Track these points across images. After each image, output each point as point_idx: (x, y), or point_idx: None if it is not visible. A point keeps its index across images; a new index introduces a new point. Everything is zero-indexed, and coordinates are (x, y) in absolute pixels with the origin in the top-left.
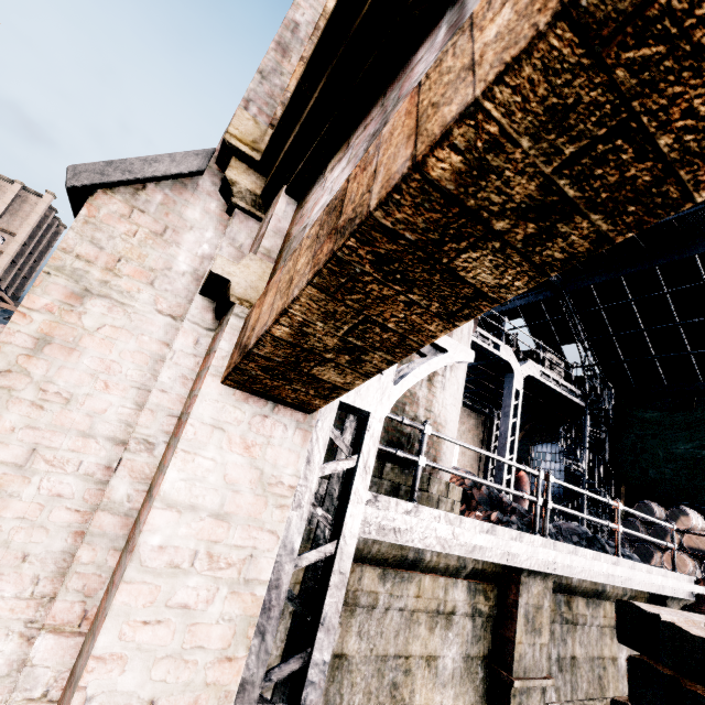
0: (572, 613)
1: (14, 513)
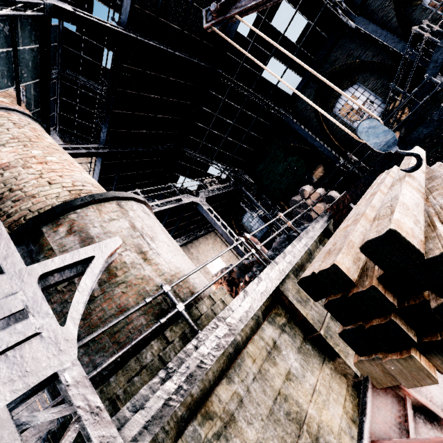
0: None
1: None
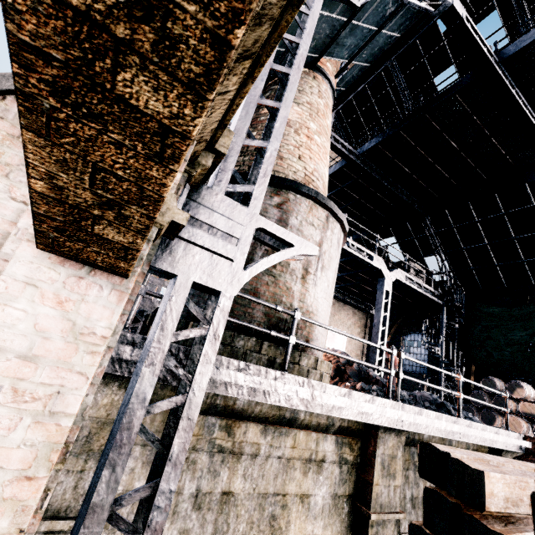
0: None
1: None
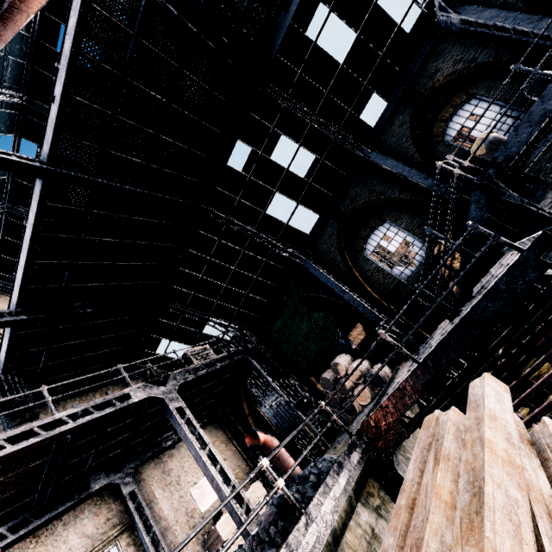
0: None
1: None
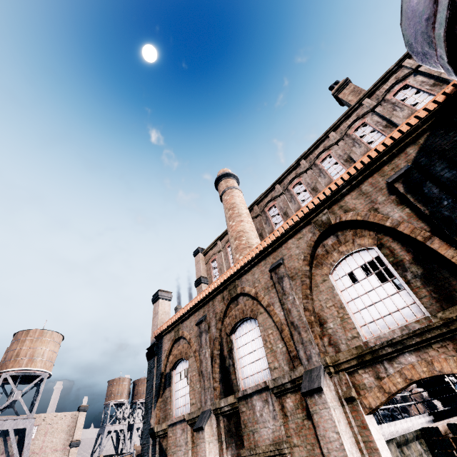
0: (405, 455)
1: (355, 456)
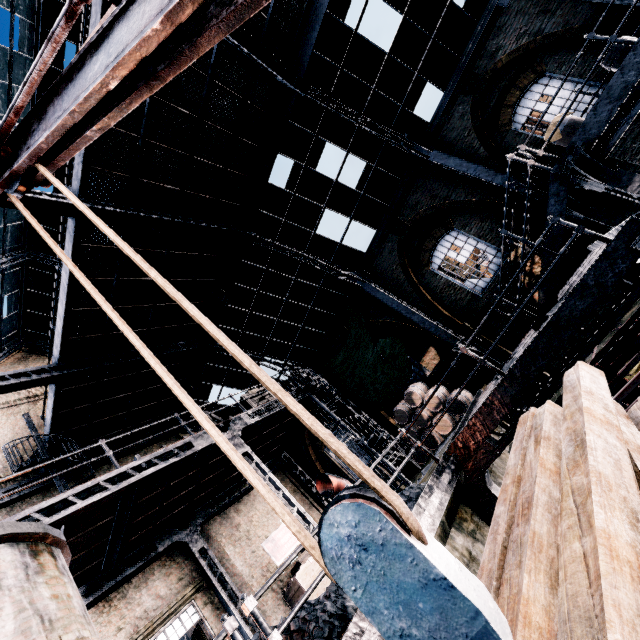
0: None
1: None
